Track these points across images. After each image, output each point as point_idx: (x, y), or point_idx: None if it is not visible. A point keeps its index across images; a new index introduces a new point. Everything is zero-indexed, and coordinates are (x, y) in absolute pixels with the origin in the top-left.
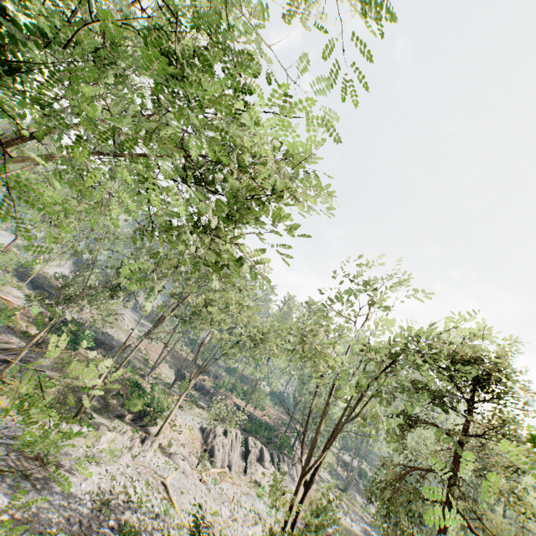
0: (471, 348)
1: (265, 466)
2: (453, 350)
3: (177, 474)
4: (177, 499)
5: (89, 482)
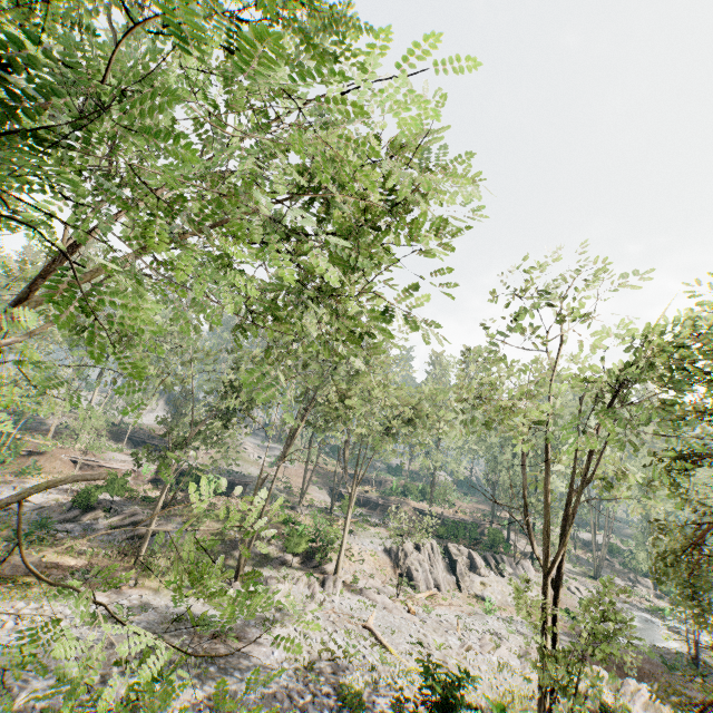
0: None
1: (481, 575)
2: None
3: (377, 612)
4: (389, 642)
5: (281, 648)
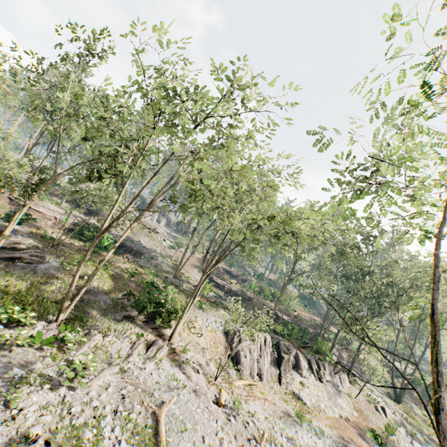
0: None
1: (302, 375)
2: None
3: (184, 394)
4: (172, 444)
5: (12, 426)
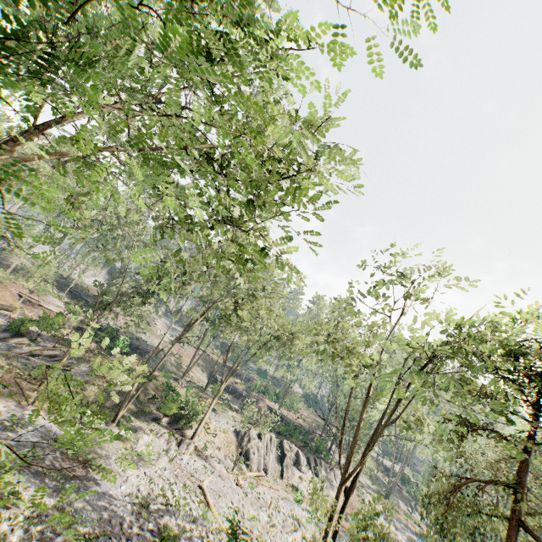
0: (533, 343)
1: (301, 471)
2: (509, 346)
3: (213, 477)
4: (214, 503)
5: (128, 485)
